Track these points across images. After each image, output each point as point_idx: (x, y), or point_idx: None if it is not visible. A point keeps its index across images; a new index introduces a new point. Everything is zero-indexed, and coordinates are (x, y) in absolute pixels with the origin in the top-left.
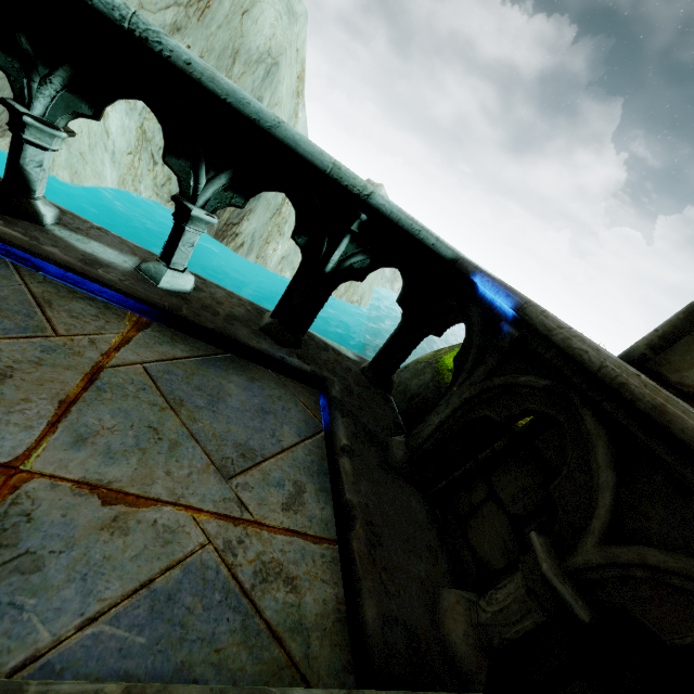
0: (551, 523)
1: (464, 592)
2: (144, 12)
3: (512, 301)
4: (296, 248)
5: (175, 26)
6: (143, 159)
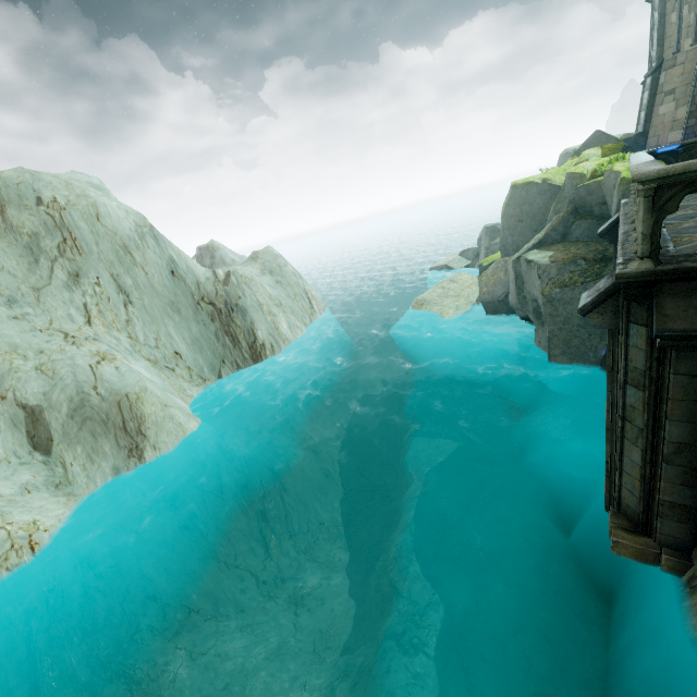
0: None
1: None
2: (44, 291)
3: (678, 145)
4: (285, 314)
5: (72, 276)
6: (168, 376)
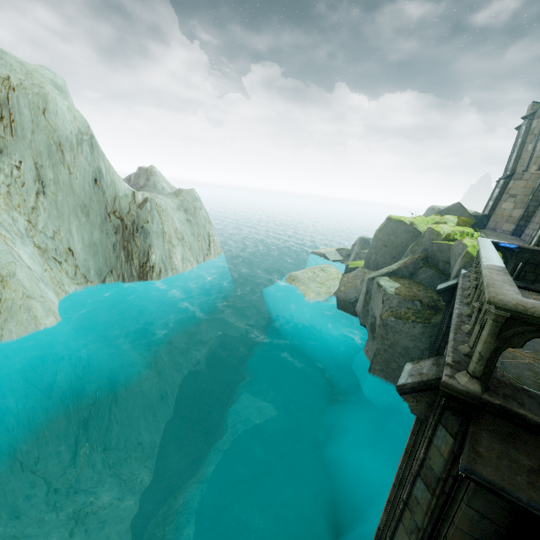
0: (538, 269)
1: (536, 284)
2: None
3: (516, 246)
4: (183, 248)
5: None
6: (52, 267)
